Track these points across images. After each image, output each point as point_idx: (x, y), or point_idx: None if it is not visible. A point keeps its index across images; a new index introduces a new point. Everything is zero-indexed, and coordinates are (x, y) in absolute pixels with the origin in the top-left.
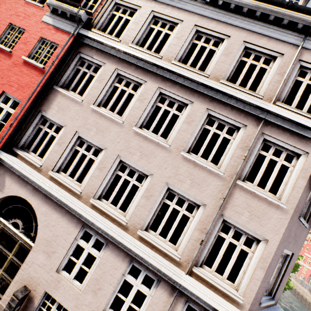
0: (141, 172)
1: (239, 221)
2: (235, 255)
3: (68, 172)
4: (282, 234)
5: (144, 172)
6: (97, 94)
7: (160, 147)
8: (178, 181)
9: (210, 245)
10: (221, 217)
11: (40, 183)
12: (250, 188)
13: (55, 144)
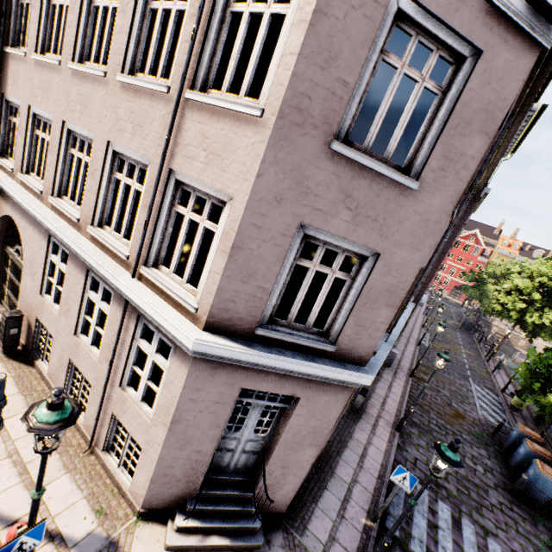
0: (90, 140)
1: (192, 174)
2: (197, 241)
3: (36, 170)
4: (254, 177)
5: (89, 137)
6: (36, 33)
7: (97, 83)
8: (119, 132)
9: (161, 229)
10: (173, 177)
11: (7, 190)
12: (204, 99)
13: (18, 135)
